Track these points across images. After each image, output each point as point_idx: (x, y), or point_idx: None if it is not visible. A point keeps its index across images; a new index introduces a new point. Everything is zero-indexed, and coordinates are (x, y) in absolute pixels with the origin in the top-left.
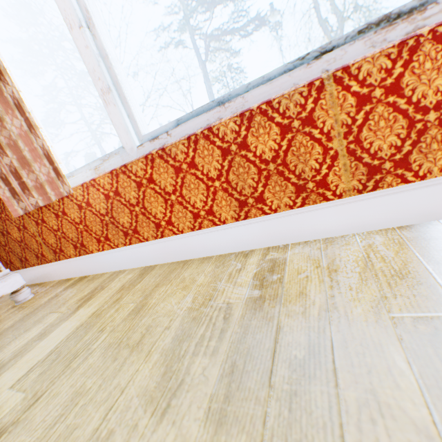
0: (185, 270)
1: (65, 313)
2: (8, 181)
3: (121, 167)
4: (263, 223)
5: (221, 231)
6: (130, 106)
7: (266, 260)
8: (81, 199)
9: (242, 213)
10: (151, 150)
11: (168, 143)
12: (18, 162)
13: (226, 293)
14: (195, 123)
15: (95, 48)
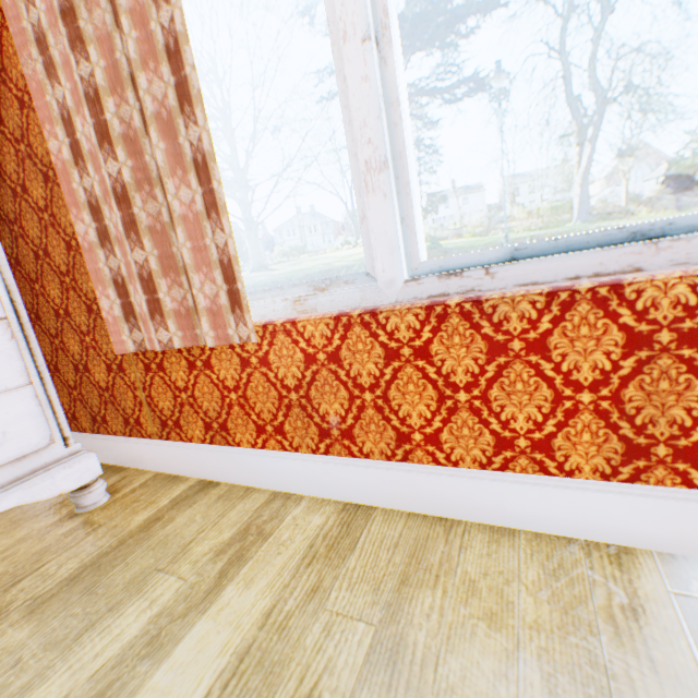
0: (459, 552)
1: (192, 584)
2: (125, 289)
3: (362, 313)
4: (677, 503)
5: (555, 489)
6: (412, 201)
7: (697, 600)
8: (251, 350)
9: (624, 468)
10: (434, 294)
11: (480, 288)
12: (158, 262)
13: (648, 697)
14: (563, 263)
15: (379, 83)
